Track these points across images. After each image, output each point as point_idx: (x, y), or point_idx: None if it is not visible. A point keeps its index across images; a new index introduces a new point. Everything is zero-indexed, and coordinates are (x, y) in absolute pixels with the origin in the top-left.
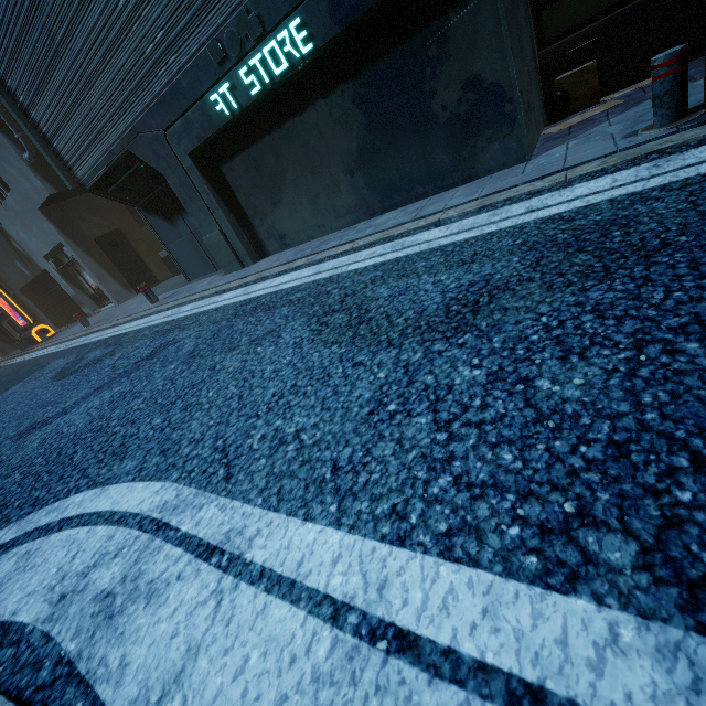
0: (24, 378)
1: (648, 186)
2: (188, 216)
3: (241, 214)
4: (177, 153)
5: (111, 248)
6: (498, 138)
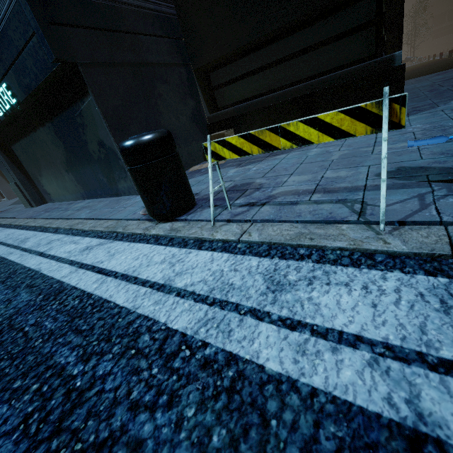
0: None
1: (44, 271)
2: None
3: (28, 175)
4: None
5: None
6: (122, 177)
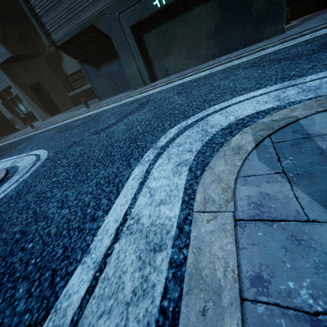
0: (21, 144)
1: None
2: (108, 65)
3: (147, 59)
4: (123, 26)
5: (37, 92)
6: (274, 24)
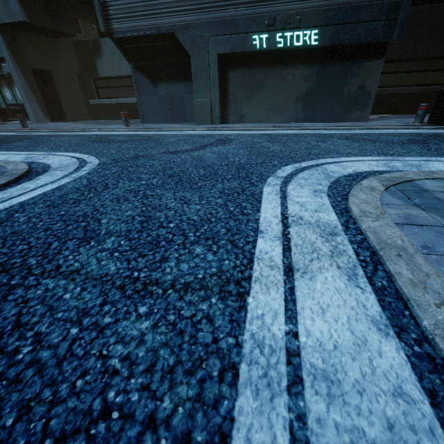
0: (18, 141)
1: (434, 132)
2: (171, 85)
3: (224, 96)
4: (210, 50)
5: (41, 81)
6: (360, 110)
